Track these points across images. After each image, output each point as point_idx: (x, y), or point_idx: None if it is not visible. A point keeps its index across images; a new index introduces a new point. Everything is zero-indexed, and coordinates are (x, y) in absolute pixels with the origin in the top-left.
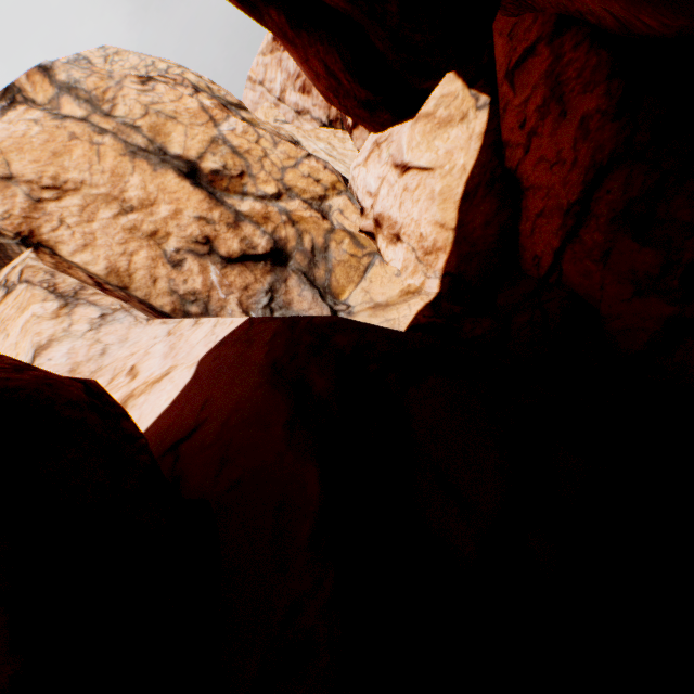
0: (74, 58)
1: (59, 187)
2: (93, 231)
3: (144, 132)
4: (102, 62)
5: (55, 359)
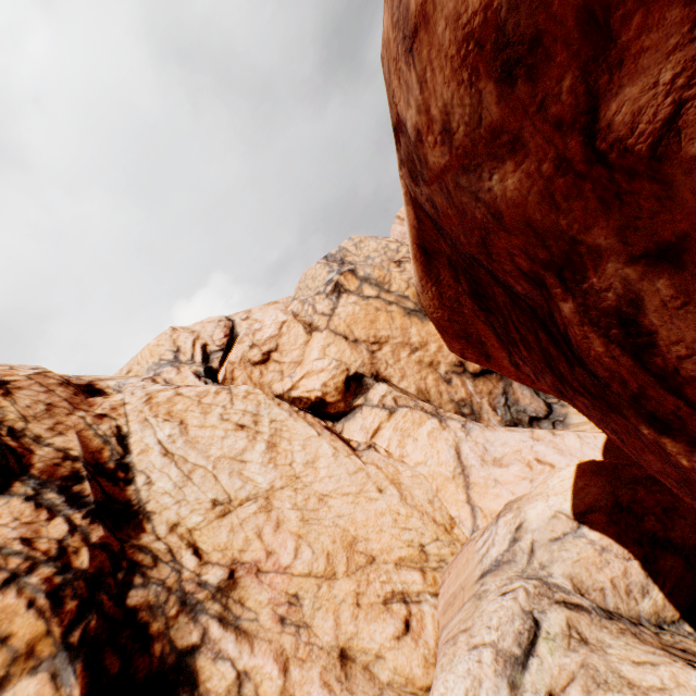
0: (338, 249)
1: (377, 341)
2: (402, 366)
3: (410, 299)
4: (354, 249)
5: (469, 454)
